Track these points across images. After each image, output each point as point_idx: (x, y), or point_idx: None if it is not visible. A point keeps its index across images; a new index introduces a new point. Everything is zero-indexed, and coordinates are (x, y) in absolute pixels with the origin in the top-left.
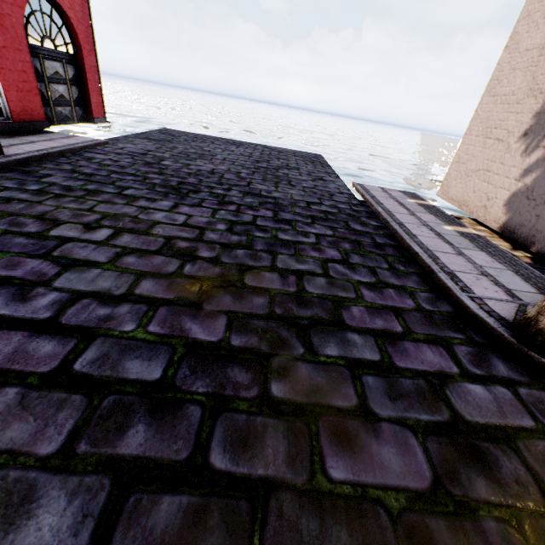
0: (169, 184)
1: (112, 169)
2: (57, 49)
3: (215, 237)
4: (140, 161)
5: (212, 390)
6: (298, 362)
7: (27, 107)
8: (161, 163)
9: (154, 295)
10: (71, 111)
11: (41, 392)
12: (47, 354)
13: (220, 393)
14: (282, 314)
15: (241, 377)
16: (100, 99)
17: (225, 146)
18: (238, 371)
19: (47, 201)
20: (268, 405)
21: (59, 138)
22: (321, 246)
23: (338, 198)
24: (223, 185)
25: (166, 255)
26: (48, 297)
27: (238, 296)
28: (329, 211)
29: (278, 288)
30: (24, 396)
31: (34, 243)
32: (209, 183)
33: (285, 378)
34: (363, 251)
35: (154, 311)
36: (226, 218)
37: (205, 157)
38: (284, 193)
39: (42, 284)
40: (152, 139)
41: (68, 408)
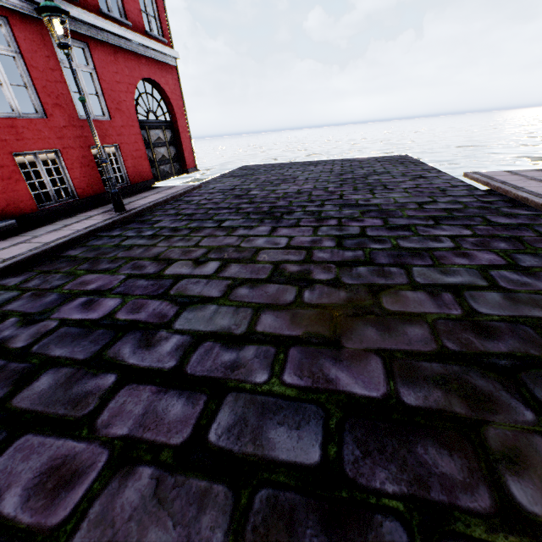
0: (261, 210)
1: (208, 206)
2: (158, 119)
3: (325, 255)
4: (230, 195)
5: (407, 489)
6: (534, 437)
7: (140, 171)
8: (249, 194)
9: (278, 331)
10: (170, 168)
11: (176, 476)
12: (177, 417)
13: (423, 497)
14: (460, 351)
15: (446, 465)
16: (191, 152)
17: (303, 167)
18: (435, 453)
19: (159, 243)
20: (526, 532)
21: (163, 190)
22: (465, 250)
23: (454, 193)
24: (314, 202)
25: (278, 282)
26: (170, 341)
27: (382, 327)
28: (452, 208)
29: (433, 311)
30: (158, 482)
31: (153, 283)
32: (300, 203)
33: (528, 471)
34: (532, 249)
35: (284, 353)
36: (329, 234)
37: (288, 181)
38: (385, 198)
39: (163, 327)
40: (235, 176)
41: (211, 507)
